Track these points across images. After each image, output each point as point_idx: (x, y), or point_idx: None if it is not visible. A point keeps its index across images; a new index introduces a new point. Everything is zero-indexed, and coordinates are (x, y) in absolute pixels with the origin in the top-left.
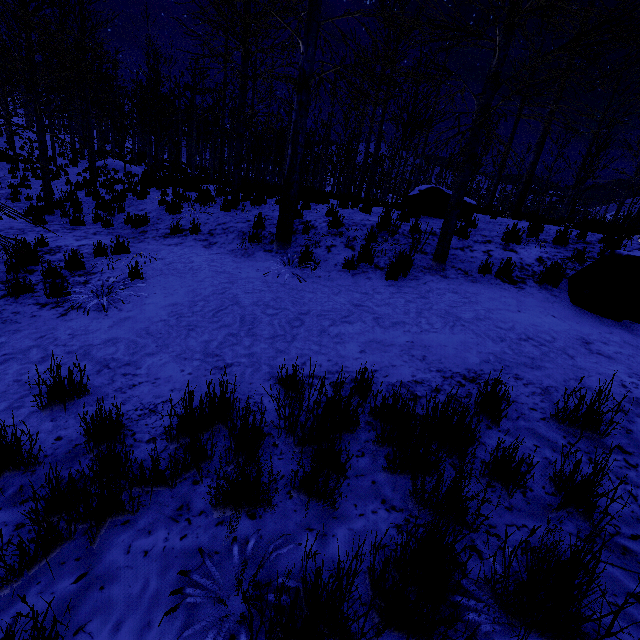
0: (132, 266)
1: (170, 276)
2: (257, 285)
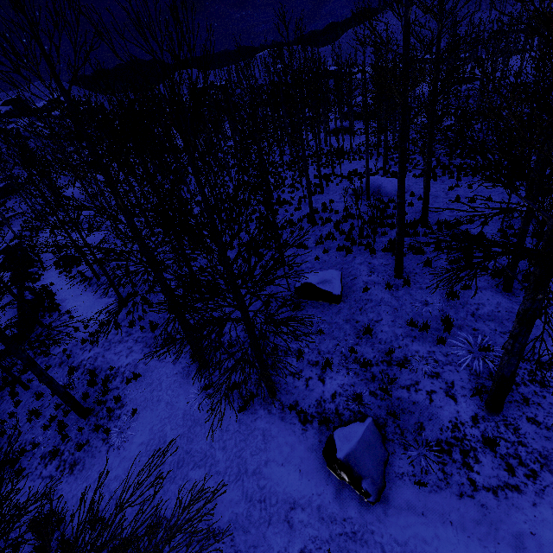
0: (132, 409)
1: (148, 409)
2: (179, 419)
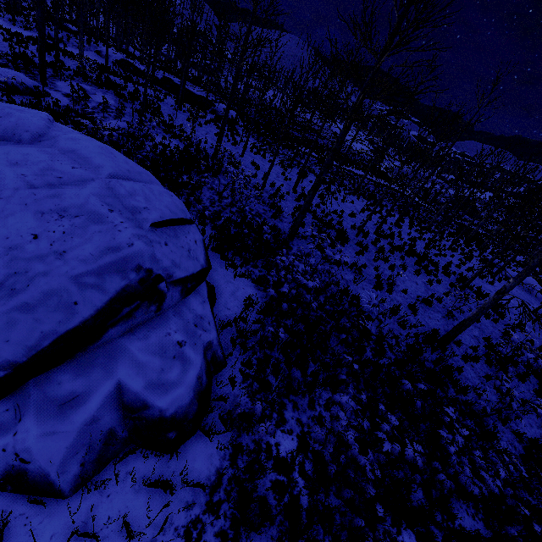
0: None
1: None
2: None
